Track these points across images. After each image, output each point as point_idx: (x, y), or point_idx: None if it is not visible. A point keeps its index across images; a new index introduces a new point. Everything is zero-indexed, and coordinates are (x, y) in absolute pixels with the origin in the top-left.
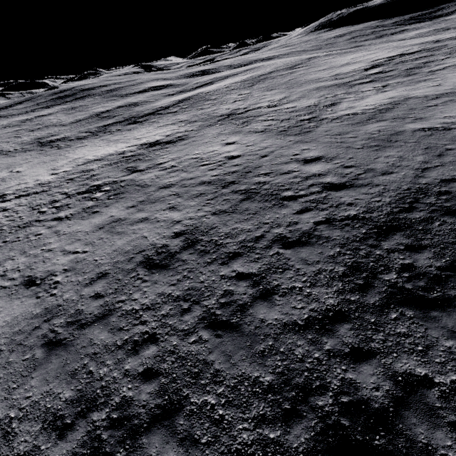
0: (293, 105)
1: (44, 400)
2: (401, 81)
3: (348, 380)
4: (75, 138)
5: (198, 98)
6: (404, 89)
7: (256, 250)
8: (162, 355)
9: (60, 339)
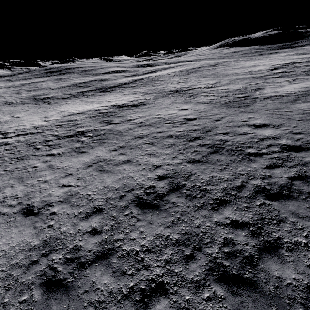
0: (226, 88)
1: None
2: (305, 78)
3: None
4: (61, 98)
5: (149, 79)
6: None
7: (241, 199)
8: None
9: (60, 279)
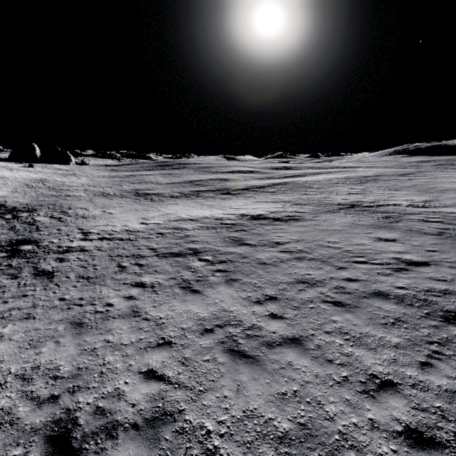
0: None
1: None
2: None
3: None
4: (169, 196)
5: (296, 184)
6: None
7: None
8: None
9: None
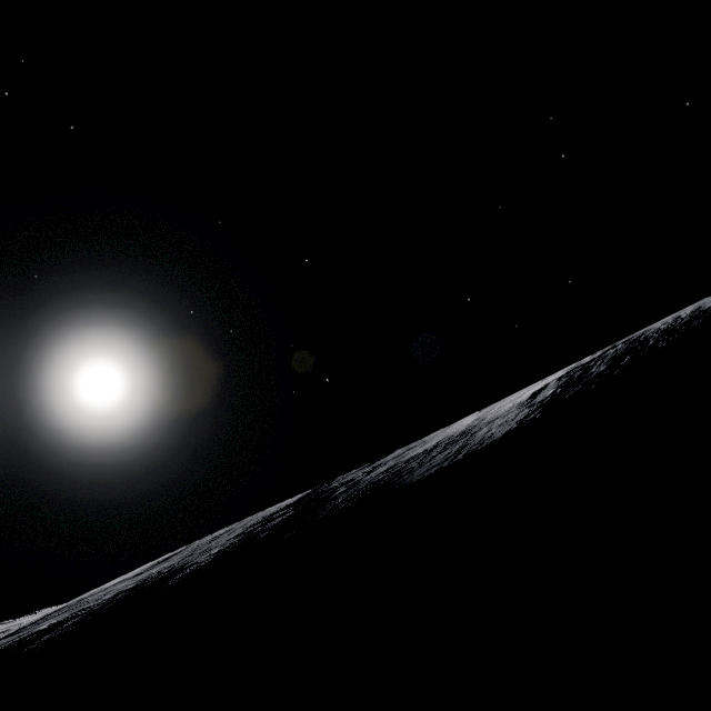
0: None
1: None
2: None
3: None
4: None
5: None
6: None
7: None
8: None
9: None
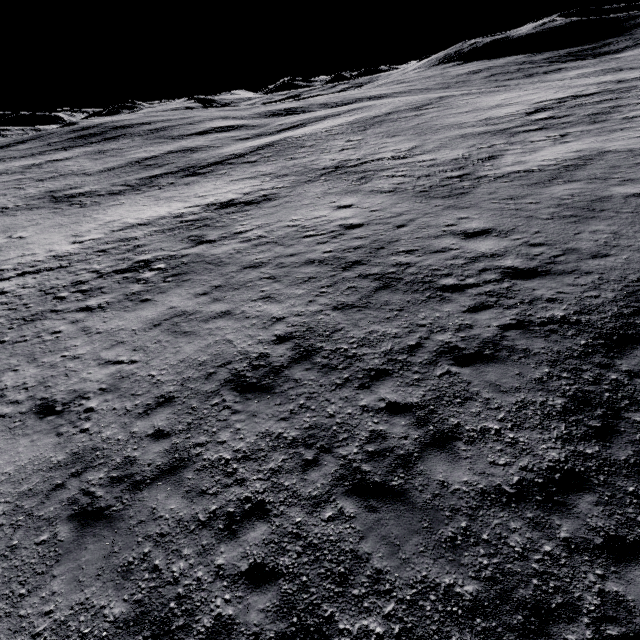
0: (431, 157)
1: (76, 618)
2: (586, 130)
3: (612, 596)
4: (107, 193)
5: (286, 144)
6: (594, 140)
7: (412, 367)
8: (279, 540)
9: (101, 507)
